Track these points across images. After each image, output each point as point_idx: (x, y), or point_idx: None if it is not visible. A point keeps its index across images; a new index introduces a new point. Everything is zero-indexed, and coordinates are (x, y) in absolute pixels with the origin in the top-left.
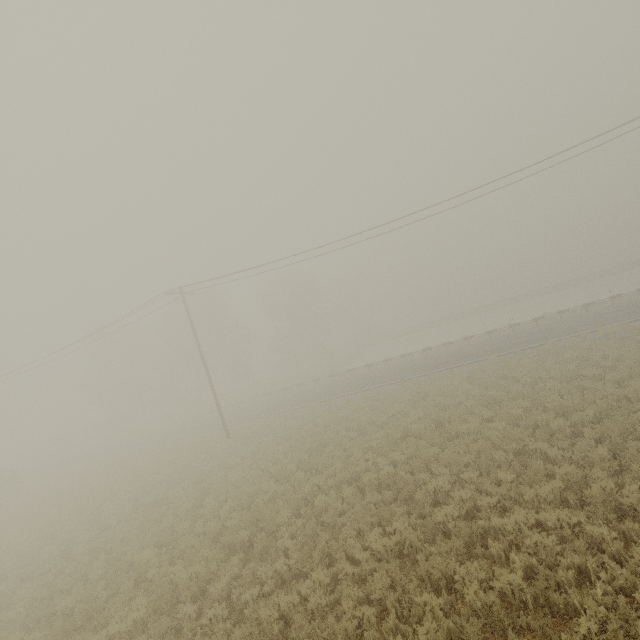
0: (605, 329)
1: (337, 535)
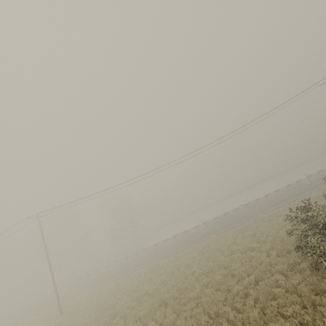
0: (262, 215)
1: None
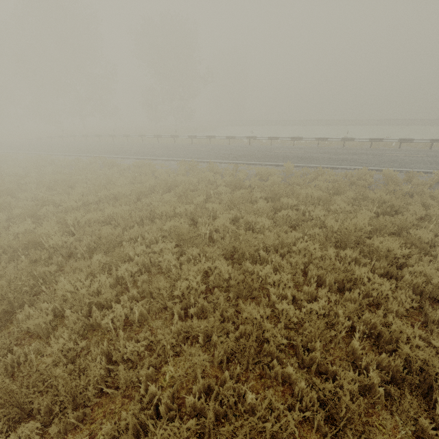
0: None
1: None
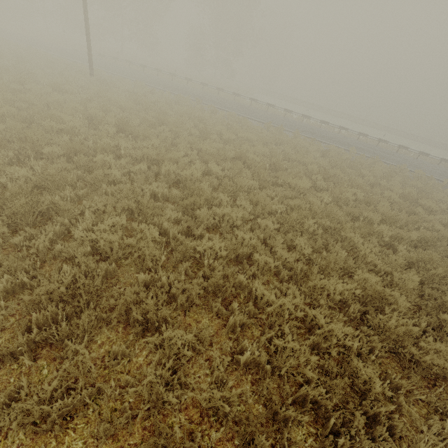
0: None
1: (91, 199)
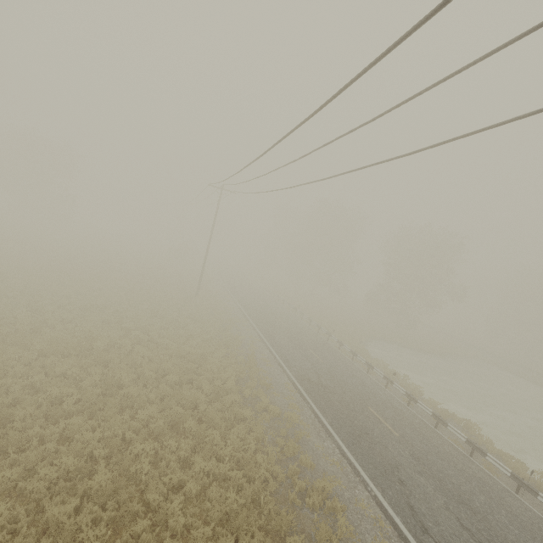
0: None
1: None
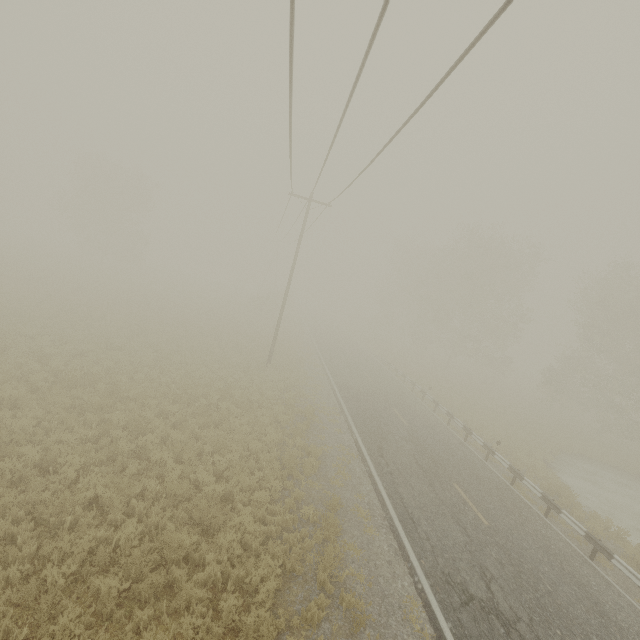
0: None
1: None
